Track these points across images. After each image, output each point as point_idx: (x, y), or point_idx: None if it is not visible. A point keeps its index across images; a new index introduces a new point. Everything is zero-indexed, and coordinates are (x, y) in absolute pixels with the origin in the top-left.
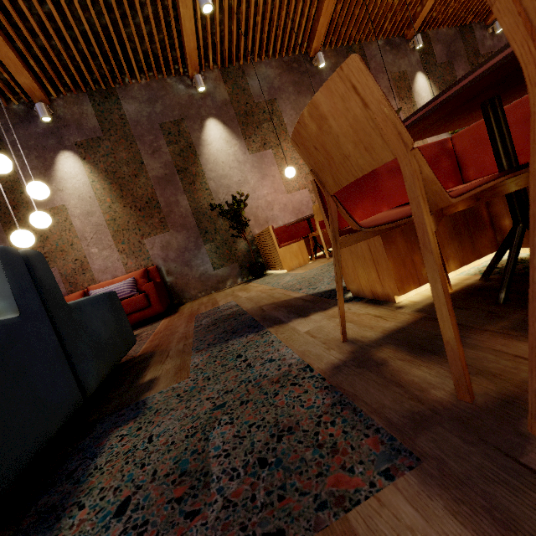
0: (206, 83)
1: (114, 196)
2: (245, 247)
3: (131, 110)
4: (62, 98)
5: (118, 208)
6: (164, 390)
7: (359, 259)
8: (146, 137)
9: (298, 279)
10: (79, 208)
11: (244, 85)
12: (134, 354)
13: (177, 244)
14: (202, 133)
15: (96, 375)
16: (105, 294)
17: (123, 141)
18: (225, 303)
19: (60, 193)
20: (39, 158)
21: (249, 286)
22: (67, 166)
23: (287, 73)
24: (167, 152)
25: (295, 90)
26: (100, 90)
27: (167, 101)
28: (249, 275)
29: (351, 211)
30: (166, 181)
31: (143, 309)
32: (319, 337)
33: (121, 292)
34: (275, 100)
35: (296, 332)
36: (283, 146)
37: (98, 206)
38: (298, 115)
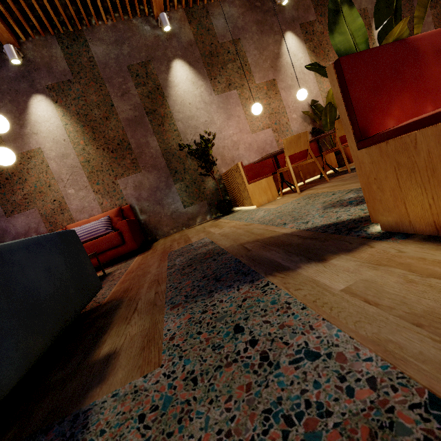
0: (171, 23)
1: (87, 138)
2: (213, 186)
3: (99, 53)
4: (31, 41)
5: (91, 150)
6: (120, 392)
7: (417, 174)
8: (114, 80)
9: (274, 213)
10: (55, 150)
11: (209, 24)
12: (101, 300)
13: (149, 183)
14: (169, 75)
15: (20, 359)
16: (55, 233)
17: (93, 84)
18: (198, 240)
19: (35, 137)
20: (13, 102)
21: (219, 222)
22: (40, 109)
23: (250, 12)
24: (136, 94)
25: (258, 29)
26: (67, 33)
27: (134, 43)
28: (217, 212)
29: (385, 109)
30: (136, 123)
31: (117, 246)
32: (387, 305)
33: (96, 230)
34: (238, 39)
35: (324, 288)
36: (247, 86)
37: (72, 148)
38: (261, 55)
